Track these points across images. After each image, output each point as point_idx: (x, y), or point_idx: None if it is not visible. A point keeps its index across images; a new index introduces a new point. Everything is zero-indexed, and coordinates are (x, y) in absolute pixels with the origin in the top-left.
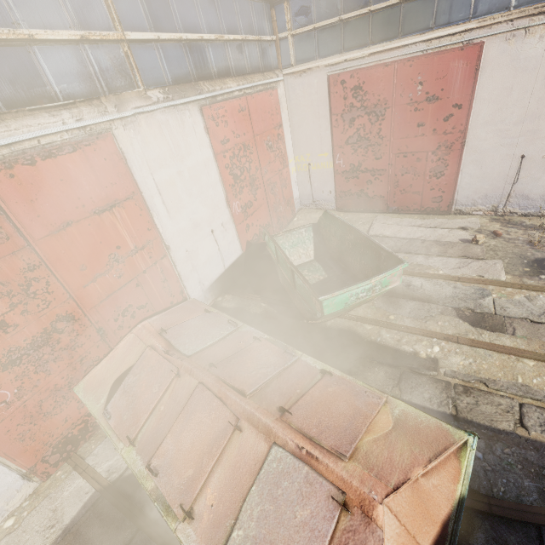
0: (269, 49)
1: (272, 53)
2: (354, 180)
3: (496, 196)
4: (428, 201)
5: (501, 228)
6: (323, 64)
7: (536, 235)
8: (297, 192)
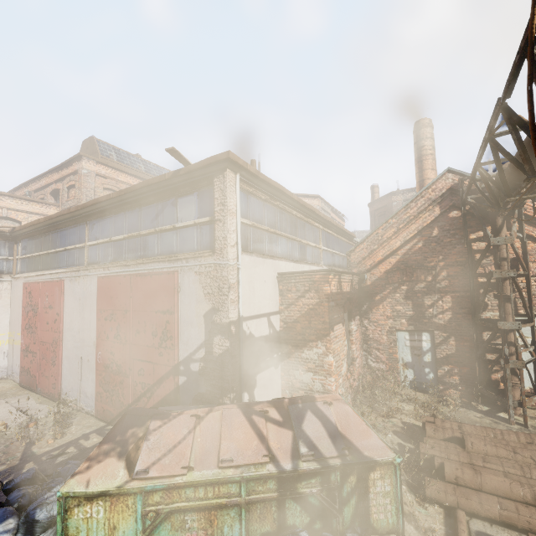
0: (1, 263)
1: (5, 265)
2: (27, 358)
3: (76, 390)
4: (51, 386)
5: (49, 421)
6: (24, 276)
7: (46, 431)
8: (5, 361)
